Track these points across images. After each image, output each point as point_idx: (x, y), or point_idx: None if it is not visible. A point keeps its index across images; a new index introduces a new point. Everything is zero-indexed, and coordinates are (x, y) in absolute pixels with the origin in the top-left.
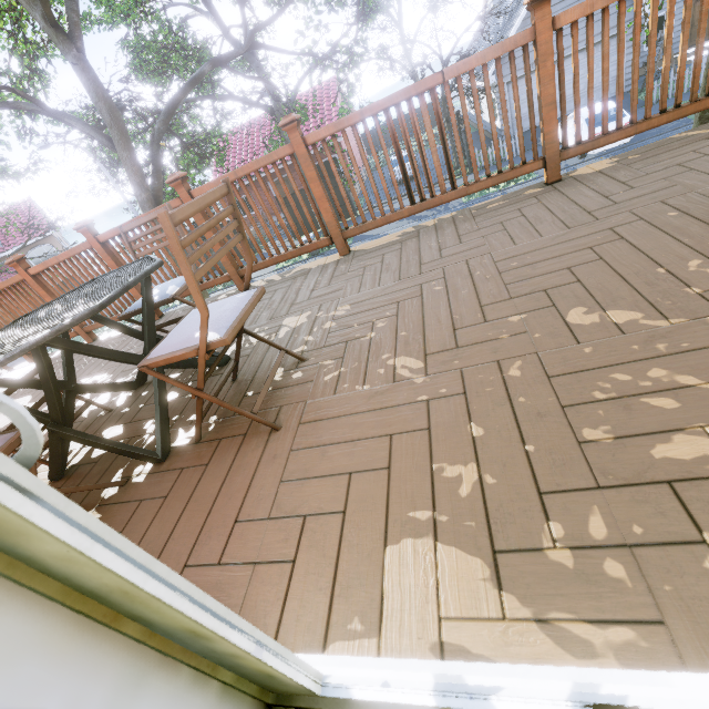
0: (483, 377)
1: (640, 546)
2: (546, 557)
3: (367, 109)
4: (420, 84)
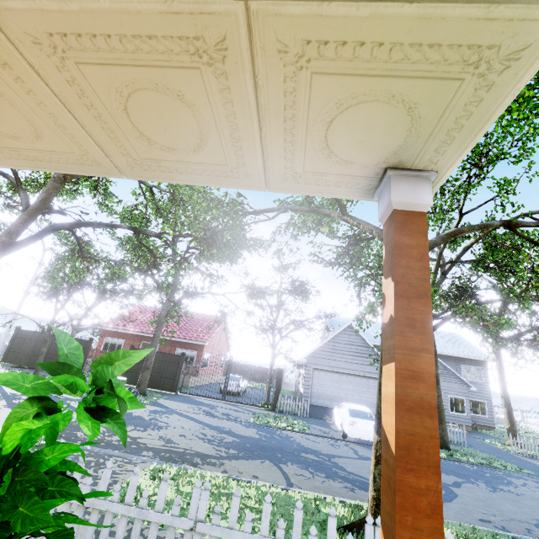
0: None
1: None
2: None
3: None
4: None
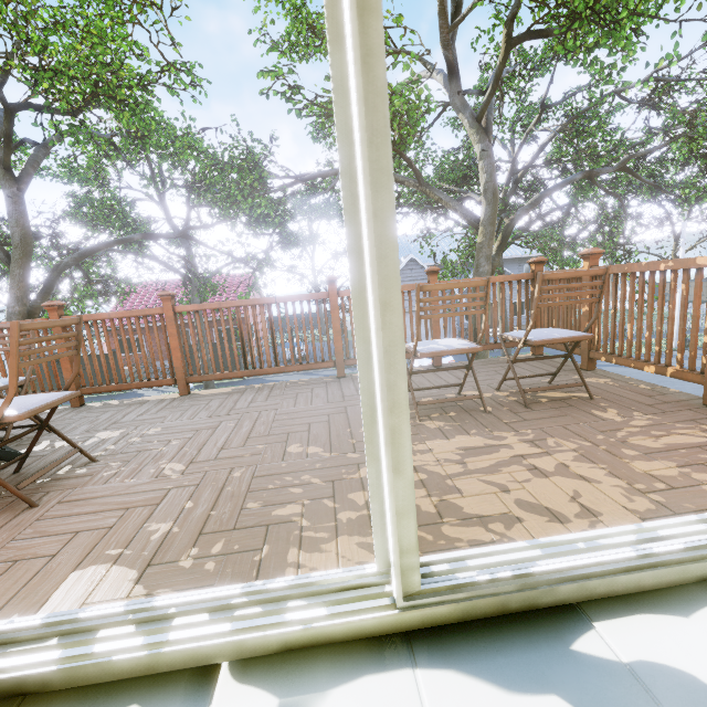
0: (217, 476)
1: (232, 554)
2: (178, 565)
3: (224, 303)
4: (261, 300)
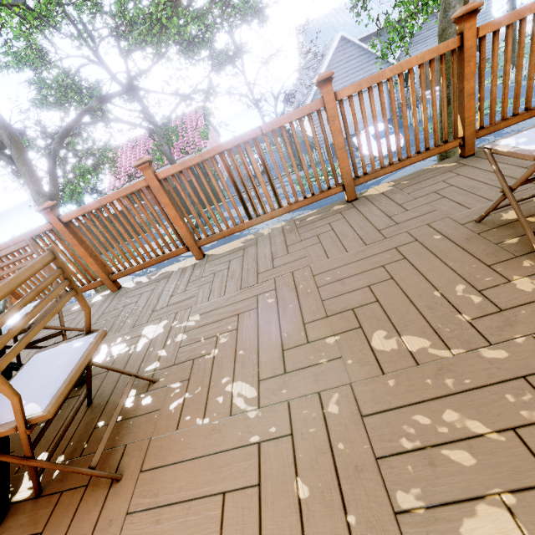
0: (307, 413)
1: None
2: None
3: (205, 153)
4: (244, 136)
